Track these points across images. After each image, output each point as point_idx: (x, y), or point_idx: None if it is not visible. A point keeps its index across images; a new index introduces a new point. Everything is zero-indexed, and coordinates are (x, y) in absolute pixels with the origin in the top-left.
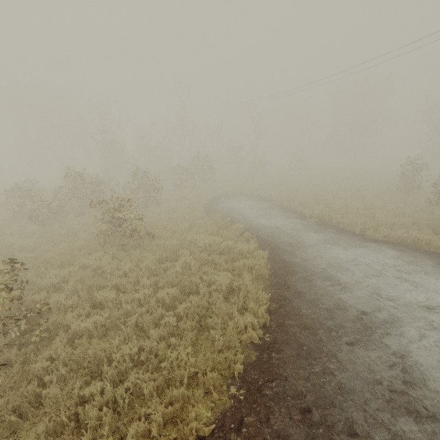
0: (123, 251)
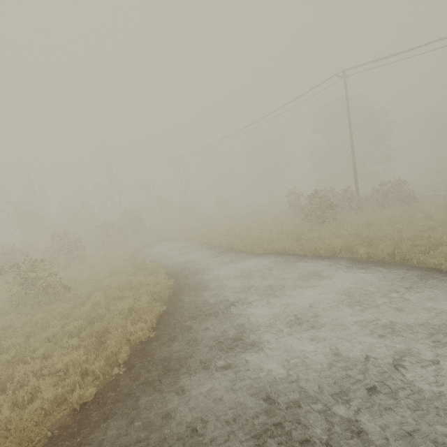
0: (37, 307)
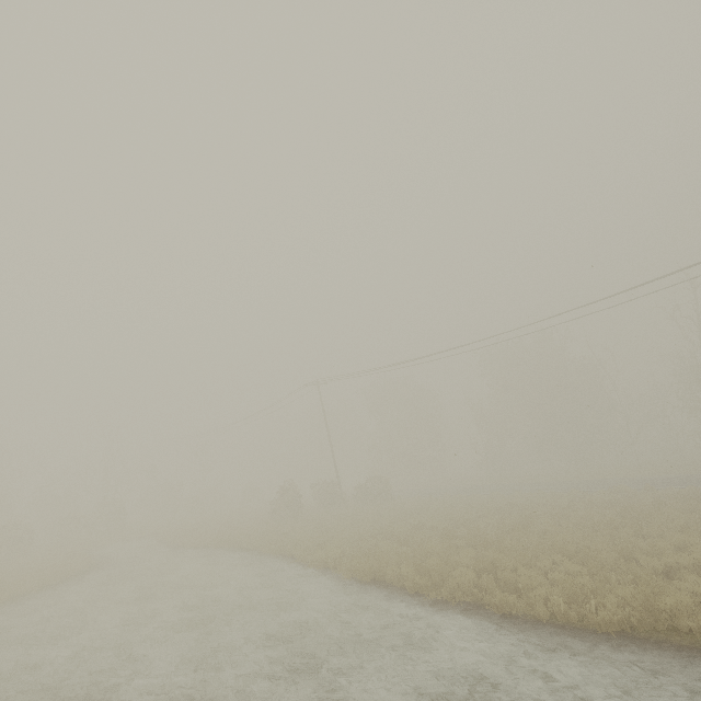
0: None
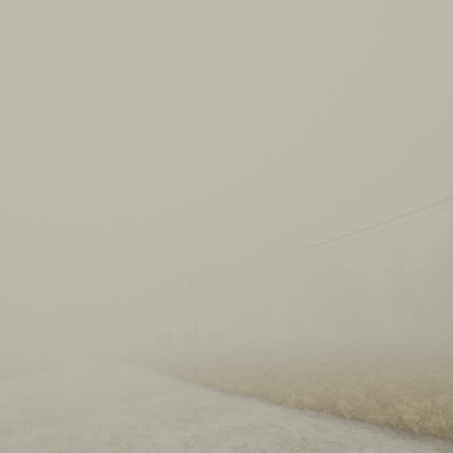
0: None
